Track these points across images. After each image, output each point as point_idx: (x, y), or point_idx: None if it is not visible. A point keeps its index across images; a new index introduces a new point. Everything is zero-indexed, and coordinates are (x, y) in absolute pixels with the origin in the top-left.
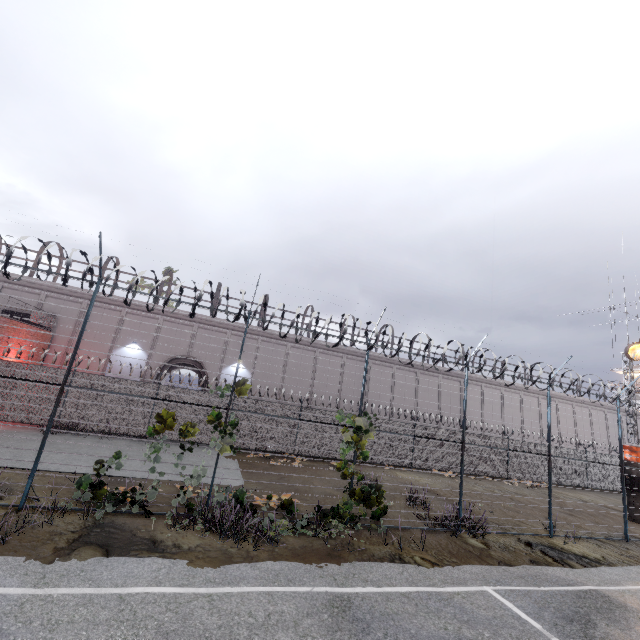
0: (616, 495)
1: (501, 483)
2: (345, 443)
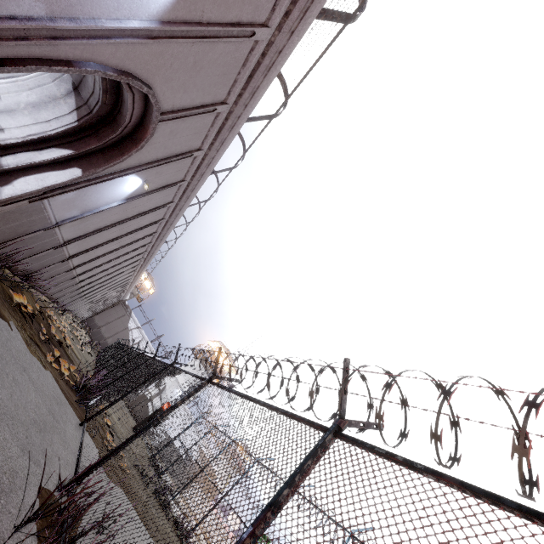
0: None
1: None
2: None
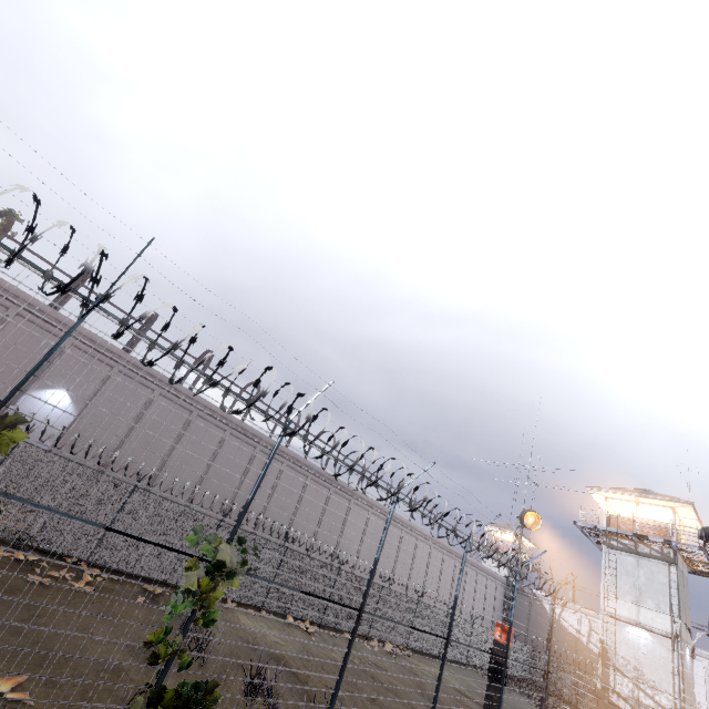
0: (462, 669)
1: (361, 645)
2: (183, 590)
